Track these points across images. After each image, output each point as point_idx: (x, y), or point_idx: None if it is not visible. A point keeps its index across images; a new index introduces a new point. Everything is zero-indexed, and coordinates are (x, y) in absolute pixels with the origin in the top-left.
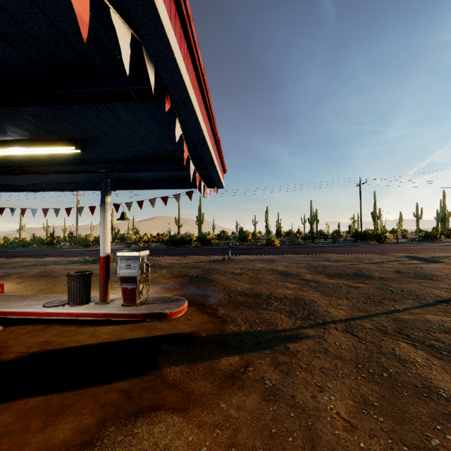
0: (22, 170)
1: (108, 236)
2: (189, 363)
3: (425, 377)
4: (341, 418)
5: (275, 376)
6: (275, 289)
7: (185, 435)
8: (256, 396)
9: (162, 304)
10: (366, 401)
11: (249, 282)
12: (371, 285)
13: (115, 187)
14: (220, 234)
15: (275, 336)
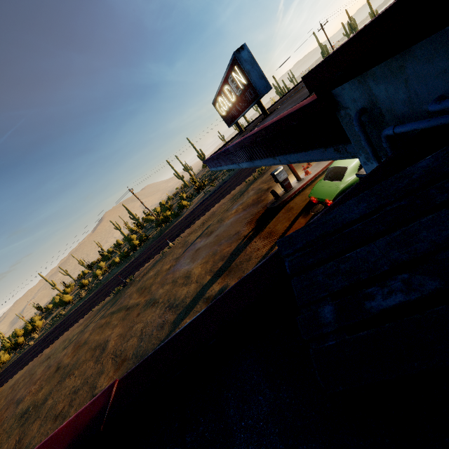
0: None
1: None
2: None
3: None
4: None
5: None
6: None
7: None
8: None
9: None
10: None
11: None
12: None
13: None
14: None
15: None
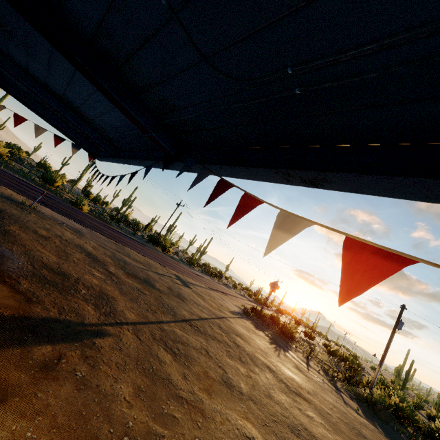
0: None
1: None
2: None
3: (168, 372)
4: (126, 400)
5: (84, 368)
6: (83, 273)
7: (8, 425)
8: (69, 386)
9: None
10: (139, 388)
11: (56, 255)
12: (153, 294)
13: None
14: (13, 149)
15: (84, 329)
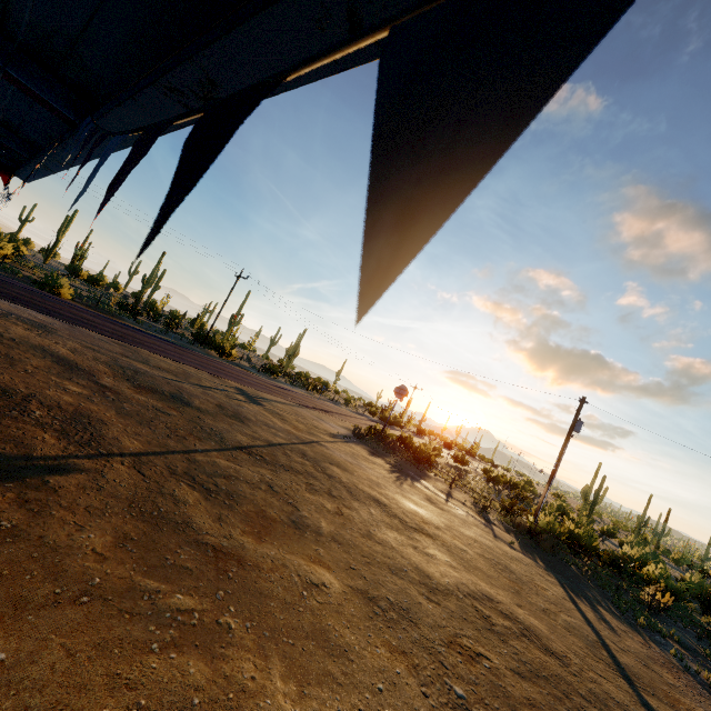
0: None
1: None
2: None
3: (189, 515)
4: (96, 552)
5: (18, 516)
6: (42, 387)
7: None
8: None
9: None
10: (127, 536)
11: None
12: (185, 415)
13: None
14: None
15: (28, 464)
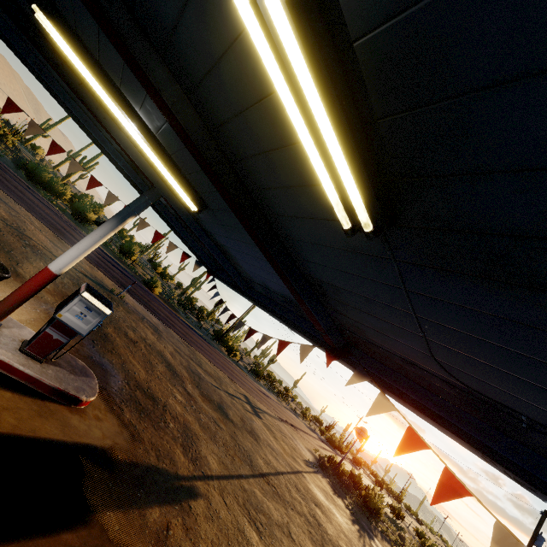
0: (53, 58)
1: (85, 255)
2: (123, 511)
3: None
4: None
5: (188, 546)
6: (167, 395)
7: None
8: None
9: (73, 376)
10: None
11: (144, 367)
12: (228, 428)
13: (118, 162)
14: (95, 207)
15: (180, 485)
